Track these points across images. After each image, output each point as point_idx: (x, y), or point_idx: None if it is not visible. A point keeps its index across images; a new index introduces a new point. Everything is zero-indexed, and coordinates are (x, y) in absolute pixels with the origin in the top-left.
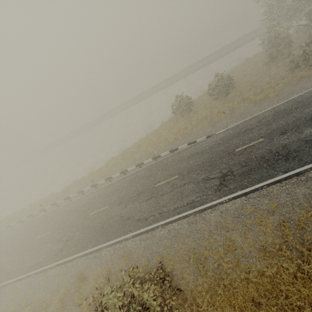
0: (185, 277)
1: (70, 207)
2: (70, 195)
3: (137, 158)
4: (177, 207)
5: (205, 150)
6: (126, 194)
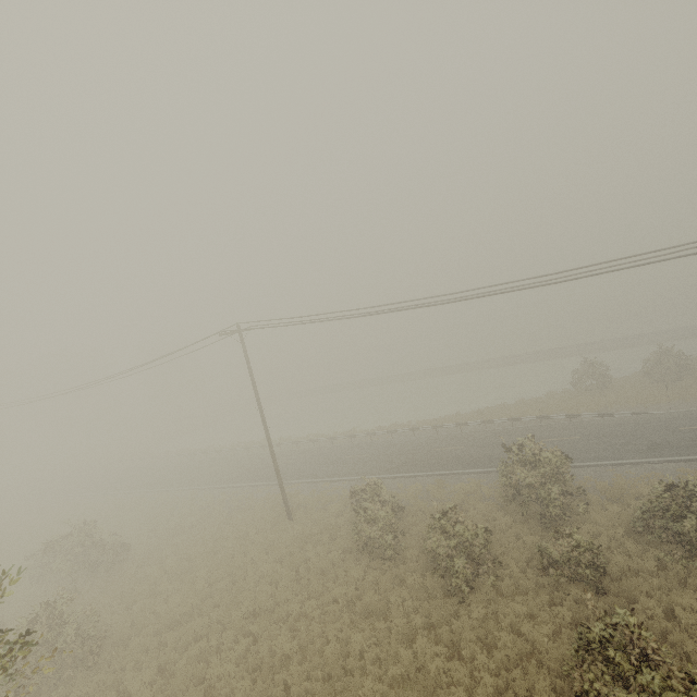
0: (587, 499)
1: (396, 442)
2: (399, 429)
3: (505, 418)
4: (578, 458)
5: (628, 424)
6: (493, 441)
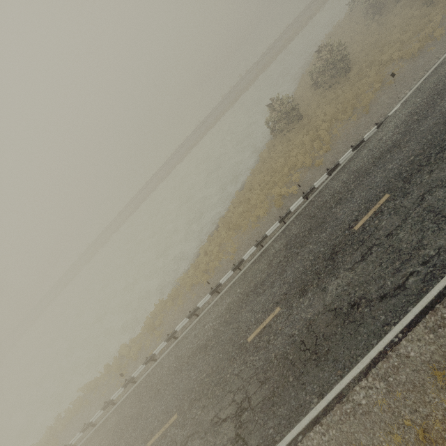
0: None
1: (187, 349)
2: (177, 327)
3: (261, 215)
4: None
5: (400, 140)
6: (301, 270)
